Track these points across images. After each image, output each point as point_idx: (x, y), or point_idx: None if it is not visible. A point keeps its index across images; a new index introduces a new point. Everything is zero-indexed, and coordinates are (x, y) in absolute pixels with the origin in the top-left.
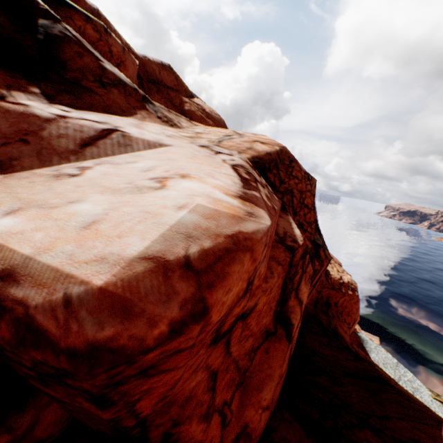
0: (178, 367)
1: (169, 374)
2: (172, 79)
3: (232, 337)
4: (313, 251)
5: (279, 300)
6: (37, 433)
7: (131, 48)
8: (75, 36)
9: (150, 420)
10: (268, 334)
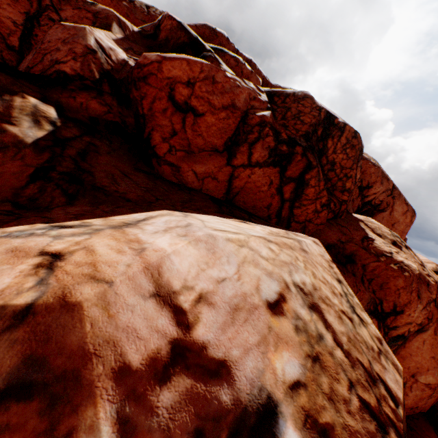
0: (153, 87)
1: (151, 89)
2: None
3: (187, 120)
4: (287, 142)
5: (231, 139)
6: (126, 120)
7: (266, 78)
8: (216, 57)
9: (147, 122)
10: (216, 151)
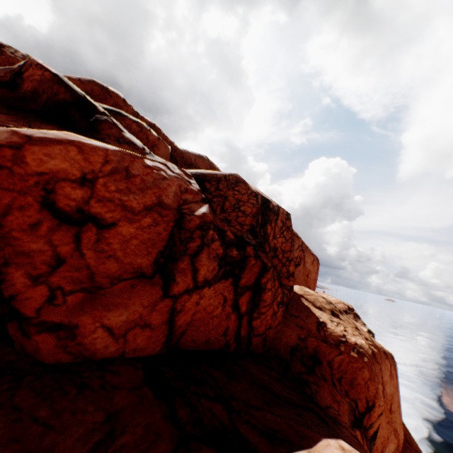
0: (4, 189)
1: None
2: (206, 164)
3: (84, 236)
4: (235, 242)
5: (164, 252)
6: None
7: (174, 144)
8: (115, 122)
9: None
10: (142, 275)
